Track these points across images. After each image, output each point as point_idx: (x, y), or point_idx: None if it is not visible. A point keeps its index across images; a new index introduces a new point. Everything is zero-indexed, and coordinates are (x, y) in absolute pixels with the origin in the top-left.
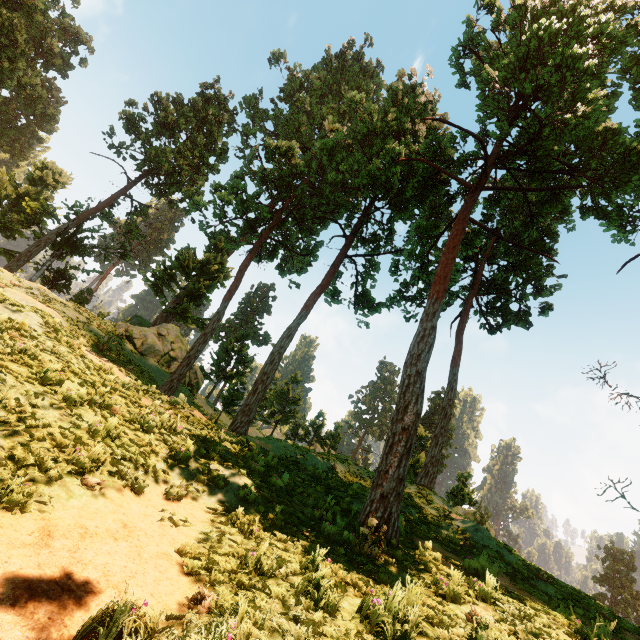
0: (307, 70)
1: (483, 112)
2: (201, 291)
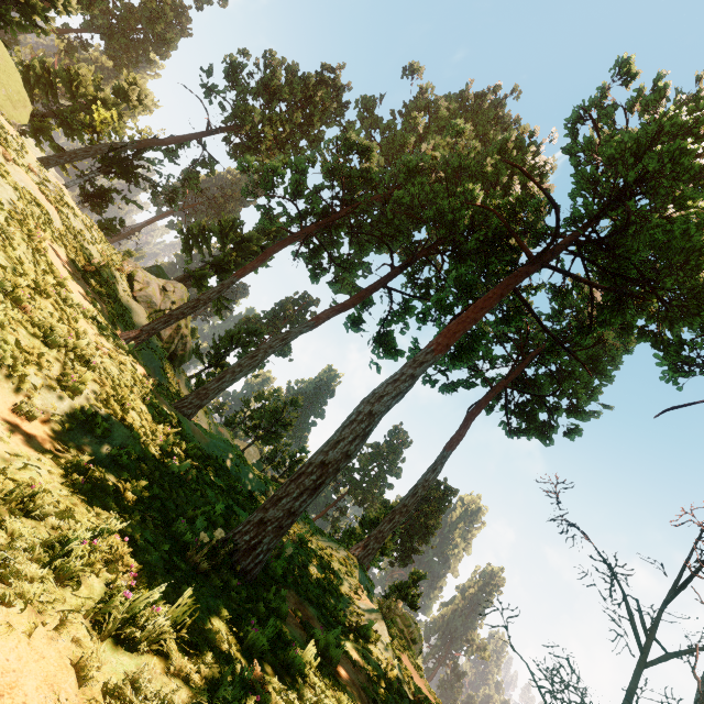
0: (440, 96)
1: None
2: (230, 266)
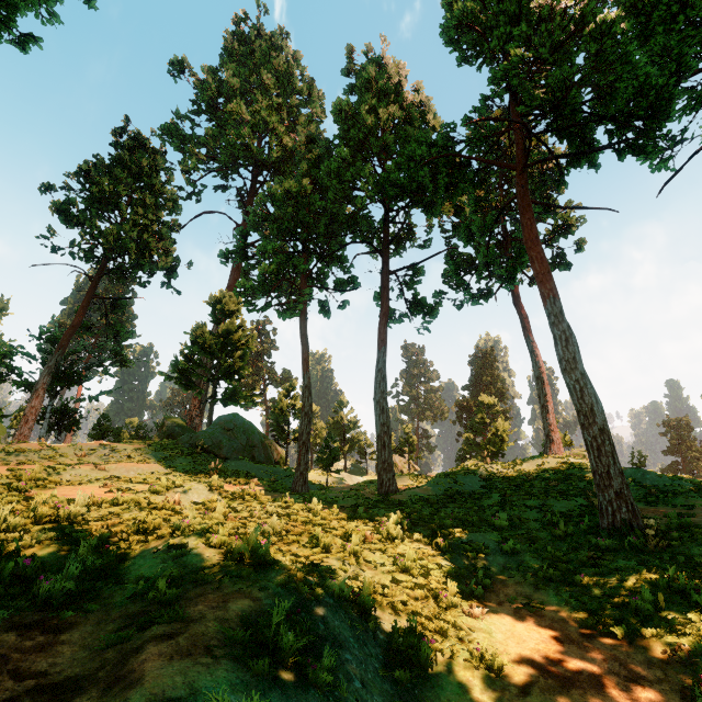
0: (210, 67)
1: (499, 86)
2: (235, 365)
